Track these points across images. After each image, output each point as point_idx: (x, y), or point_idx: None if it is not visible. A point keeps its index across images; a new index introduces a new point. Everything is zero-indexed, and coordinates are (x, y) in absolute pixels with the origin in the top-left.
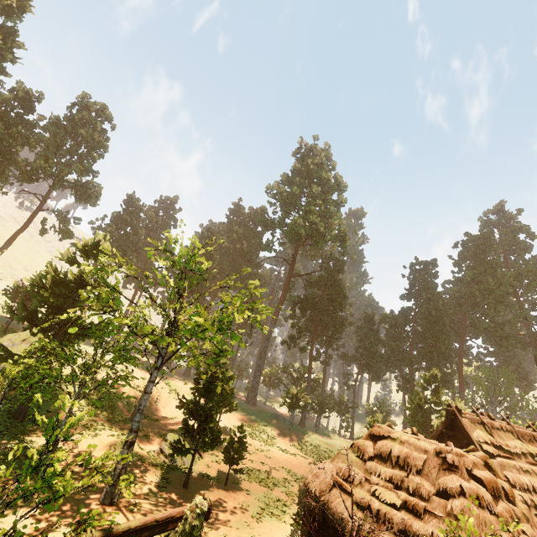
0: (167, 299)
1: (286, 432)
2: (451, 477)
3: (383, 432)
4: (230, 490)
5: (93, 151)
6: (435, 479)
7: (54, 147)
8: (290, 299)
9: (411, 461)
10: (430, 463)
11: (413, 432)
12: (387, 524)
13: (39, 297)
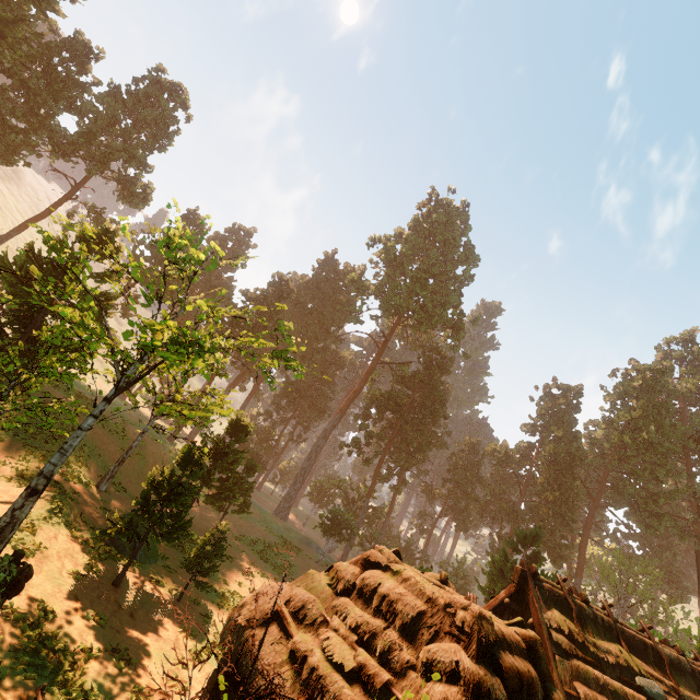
0: (143, 306)
1: (312, 564)
2: (450, 645)
3: (382, 558)
4: (181, 608)
5: (154, 140)
6: (426, 645)
7: (105, 123)
8: (370, 393)
9: (399, 608)
10: (427, 618)
11: (440, 579)
12: (315, 695)
13: (7, 285)
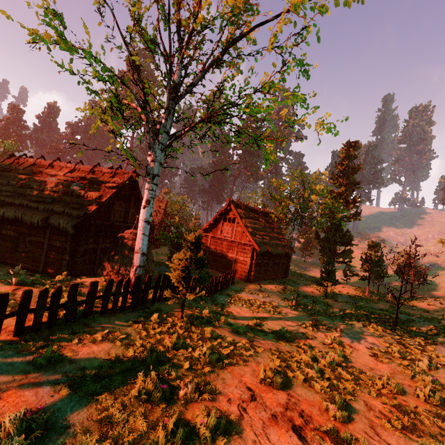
0: None
1: None
2: None
3: None
4: None
5: None
6: None
7: None
8: None
9: None
10: None
11: None
12: None
13: None
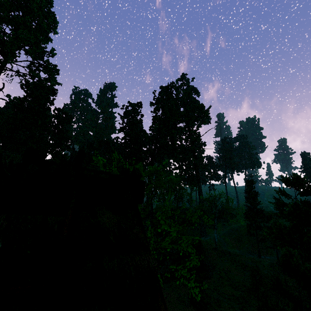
0: None
1: None
2: None
3: None
4: None
5: None
6: None
7: None
8: None
9: None
10: None
11: None
12: None
13: None
